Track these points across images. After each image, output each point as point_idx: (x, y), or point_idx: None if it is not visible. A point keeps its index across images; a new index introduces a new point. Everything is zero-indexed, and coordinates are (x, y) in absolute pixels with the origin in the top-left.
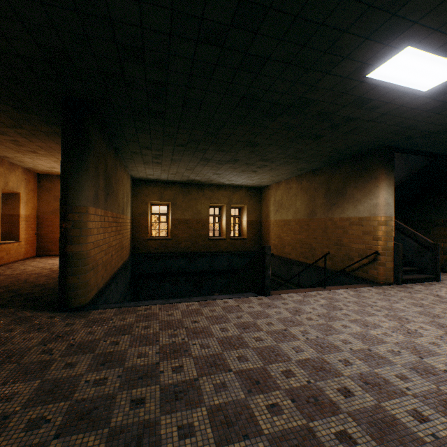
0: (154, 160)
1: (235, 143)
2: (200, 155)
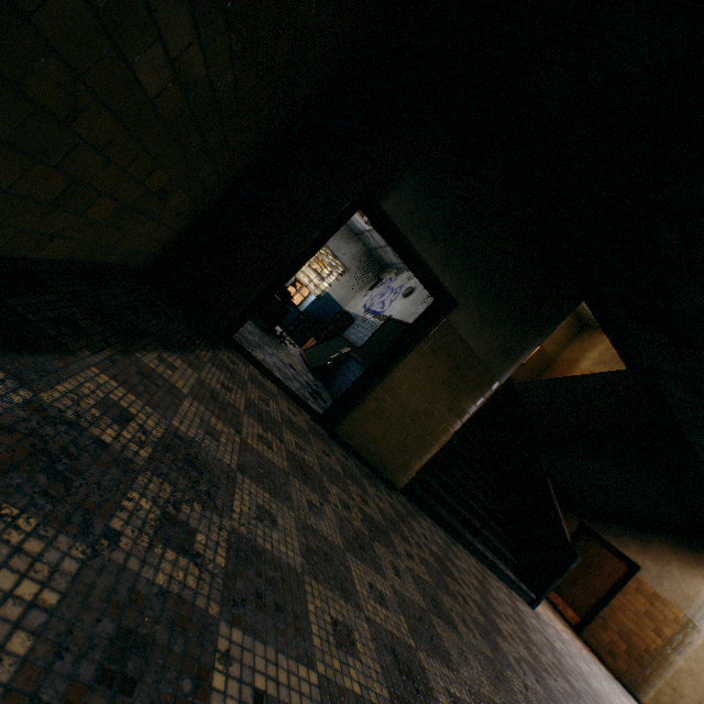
0: None
1: None
2: None
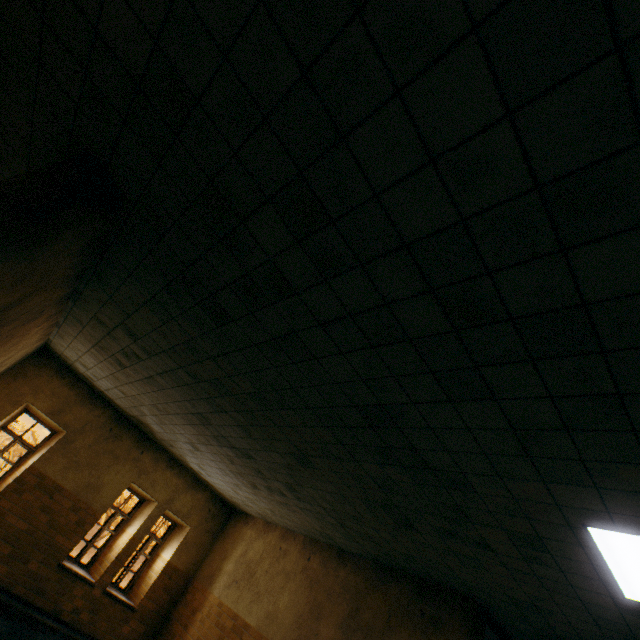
0: (119, 354)
1: (281, 438)
2: (205, 408)
